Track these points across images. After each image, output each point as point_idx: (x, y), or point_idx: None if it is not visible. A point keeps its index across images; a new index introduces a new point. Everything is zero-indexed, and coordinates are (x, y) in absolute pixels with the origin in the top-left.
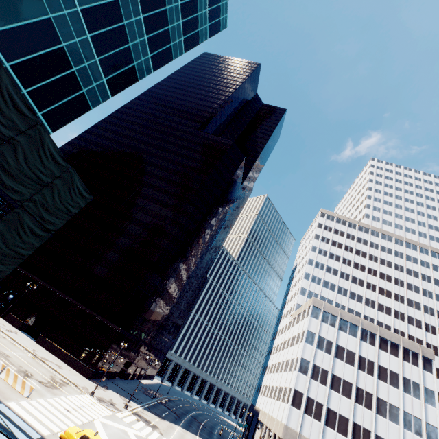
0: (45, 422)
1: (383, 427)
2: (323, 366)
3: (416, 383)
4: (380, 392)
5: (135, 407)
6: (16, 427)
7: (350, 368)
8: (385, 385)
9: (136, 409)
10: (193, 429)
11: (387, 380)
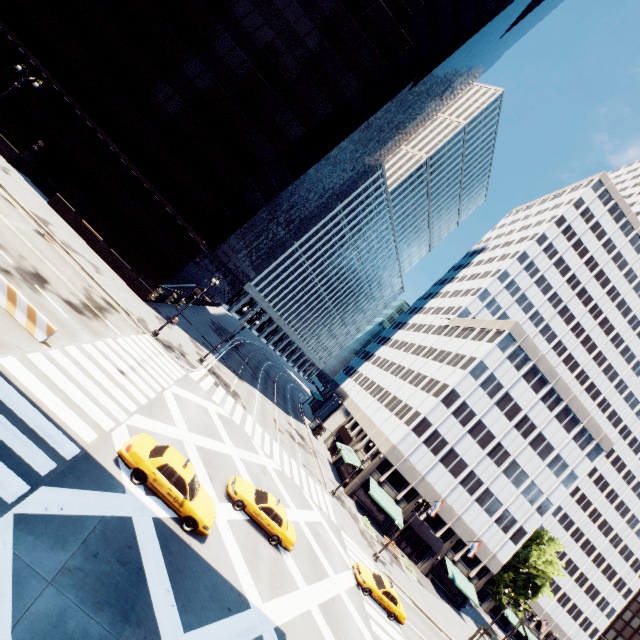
0: (85, 409)
1: (499, 485)
2: (474, 408)
3: (566, 463)
4: (521, 456)
5: (210, 359)
6: (22, 433)
7: (504, 422)
8: (531, 453)
9: (211, 362)
10: (270, 393)
11: (537, 449)
